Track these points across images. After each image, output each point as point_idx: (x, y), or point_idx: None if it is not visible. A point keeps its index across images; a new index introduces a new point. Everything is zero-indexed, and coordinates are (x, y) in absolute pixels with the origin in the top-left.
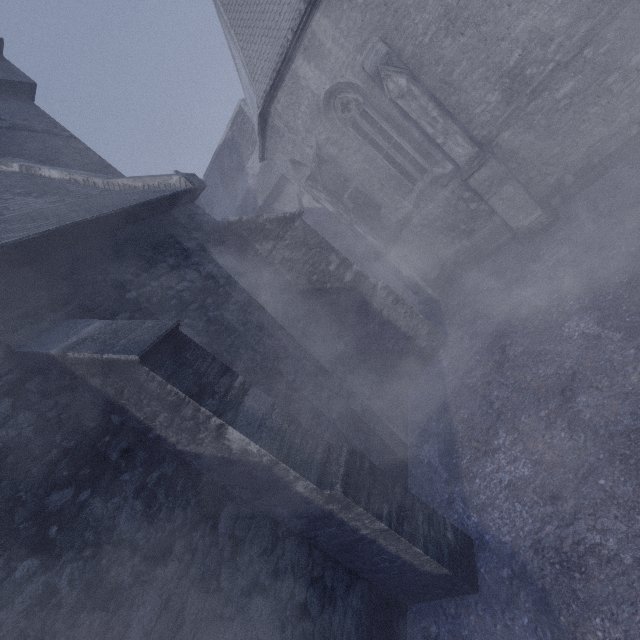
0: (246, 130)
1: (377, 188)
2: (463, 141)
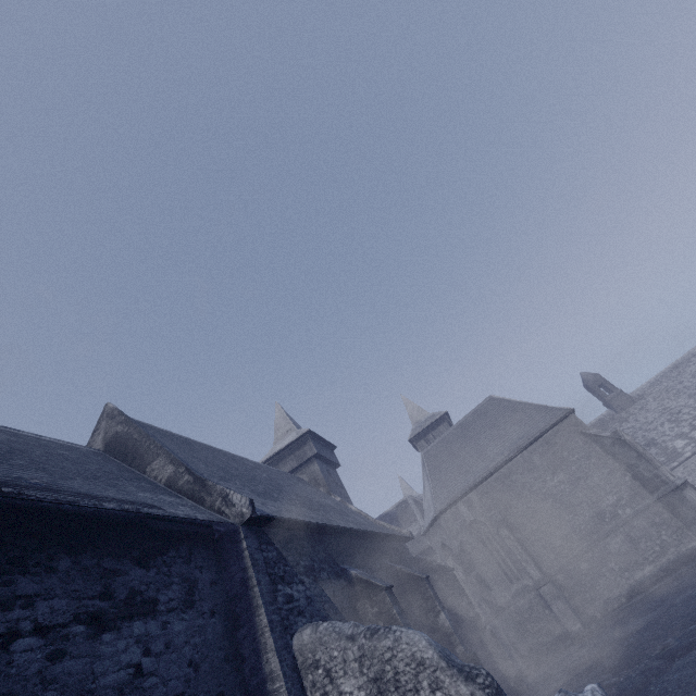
0: (407, 512)
1: (490, 578)
2: (535, 569)
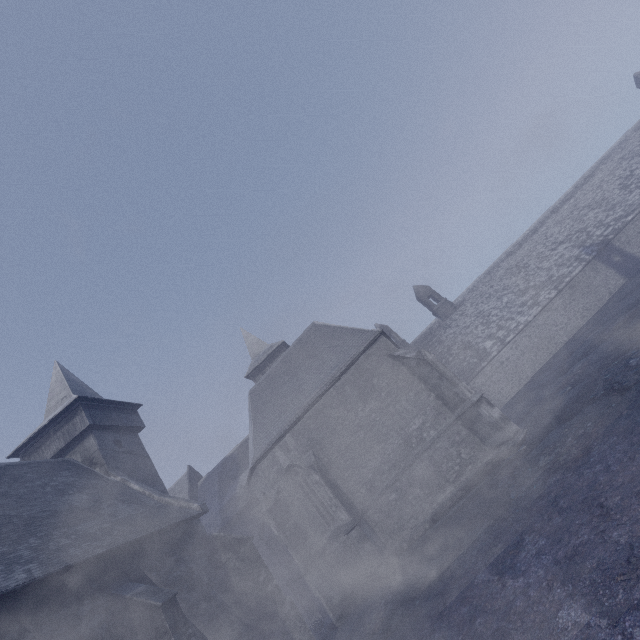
0: (247, 453)
1: (307, 524)
2: (344, 512)
